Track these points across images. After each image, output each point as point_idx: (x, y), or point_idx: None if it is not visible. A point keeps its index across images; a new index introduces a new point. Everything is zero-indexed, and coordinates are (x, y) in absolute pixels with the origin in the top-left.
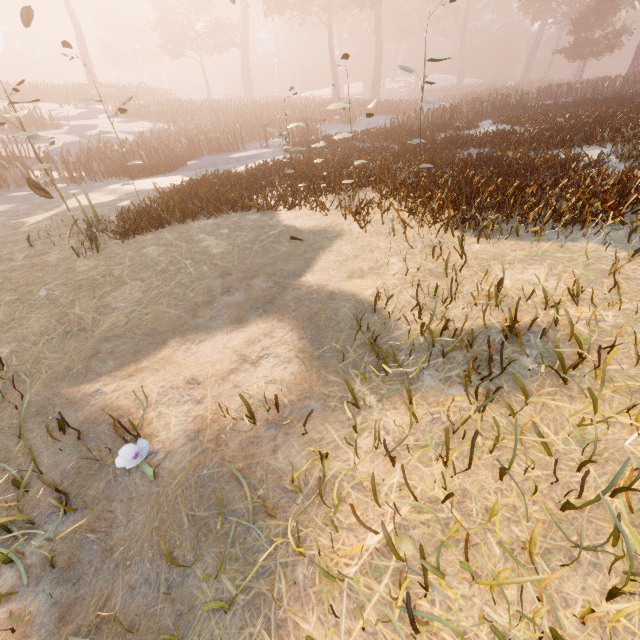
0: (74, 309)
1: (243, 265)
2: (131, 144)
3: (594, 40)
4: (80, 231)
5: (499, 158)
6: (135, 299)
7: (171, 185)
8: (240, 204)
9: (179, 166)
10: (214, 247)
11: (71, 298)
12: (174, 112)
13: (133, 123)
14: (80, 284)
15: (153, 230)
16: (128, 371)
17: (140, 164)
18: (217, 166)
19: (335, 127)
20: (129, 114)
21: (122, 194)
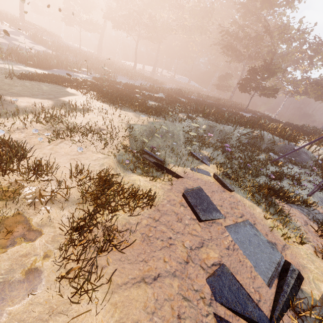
0: (3, 87)
1: (50, 93)
2: (32, 54)
3: (223, 85)
4: (7, 73)
5: (132, 97)
6: (20, 90)
7: (41, 73)
8: (58, 83)
9: (49, 69)
10: (45, 88)
11: (3, 85)
12: (58, 48)
13: (36, 45)
14: (5, 83)
15: (30, 81)
16: (15, 98)
17: (33, 63)
18: (63, 74)
19: (125, 79)
20: (36, 40)
21: (22, 69)
